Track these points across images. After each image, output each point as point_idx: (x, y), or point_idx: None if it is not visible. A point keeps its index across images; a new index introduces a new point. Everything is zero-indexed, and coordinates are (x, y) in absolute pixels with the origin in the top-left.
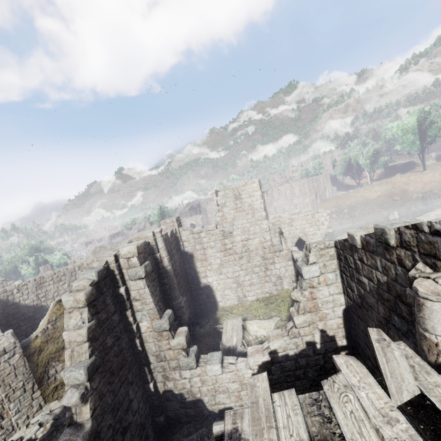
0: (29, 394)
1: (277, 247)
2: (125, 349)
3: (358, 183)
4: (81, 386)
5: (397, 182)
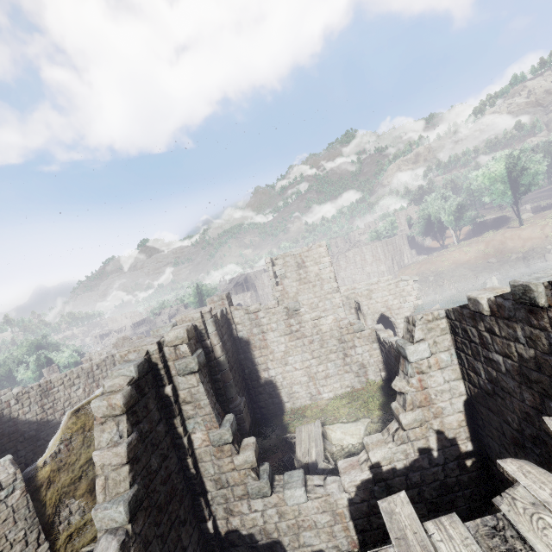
0: (33, 548)
1: (357, 325)
2: (174, 473)
3: (442, 244)
4: (120, 531)
5: (490, 240)
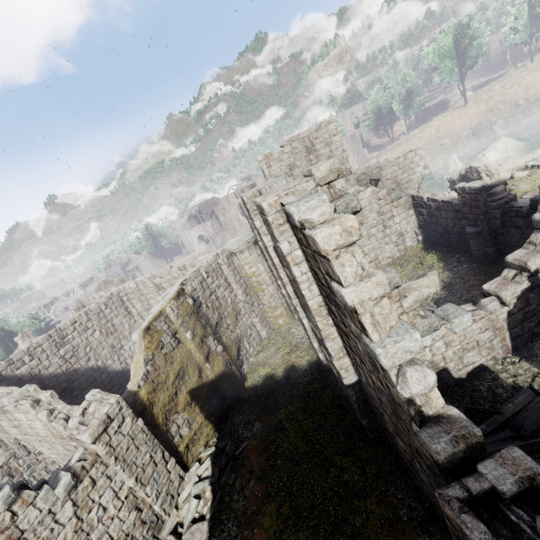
0: (163, 467)
1: (395, 194)
2: None
3: (393, 137)
4: (417, 361)
5: (440, 123)
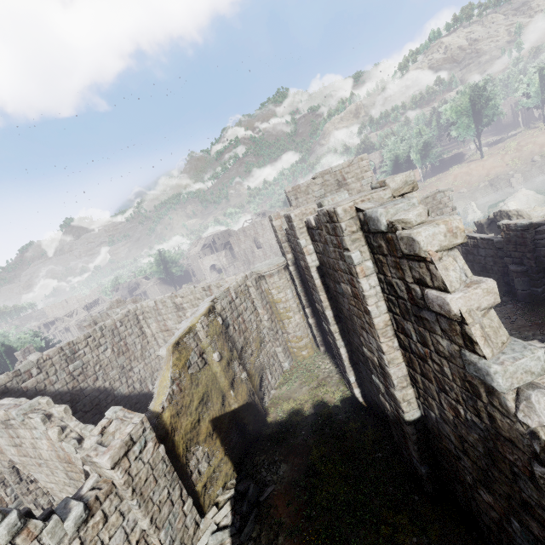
0: (180, 508)
1: None
2: None
3: None
4: (539, 385)
5: (457, 173)
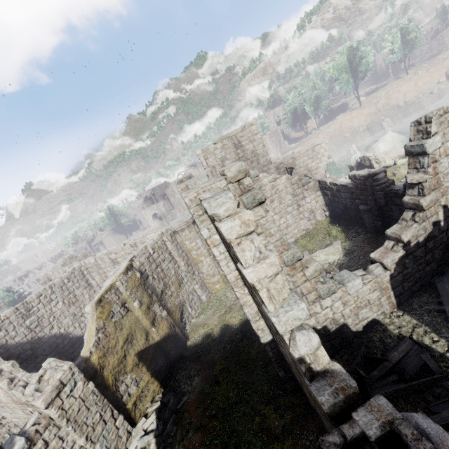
0: (112, 424)
1: (304, 179)
2: None
3: (307, 132)
4: (305, 326)
5: (342, 121)
